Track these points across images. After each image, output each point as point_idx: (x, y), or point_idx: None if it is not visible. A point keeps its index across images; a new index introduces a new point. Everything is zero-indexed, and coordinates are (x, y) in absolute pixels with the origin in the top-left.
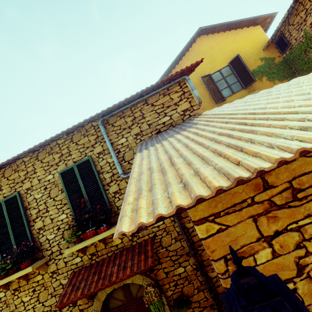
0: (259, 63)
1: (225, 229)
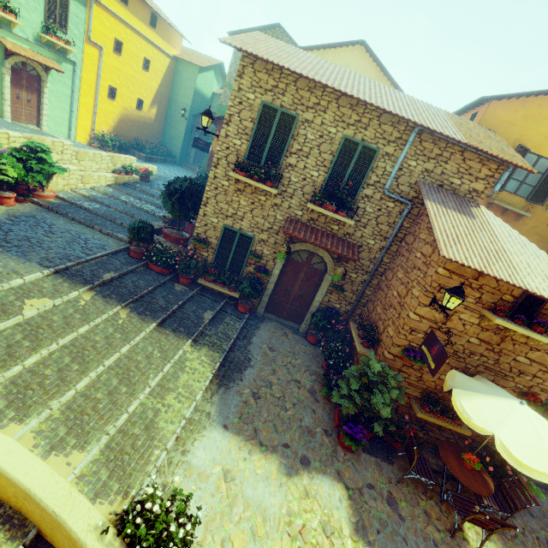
0: None
1: (450, 278)
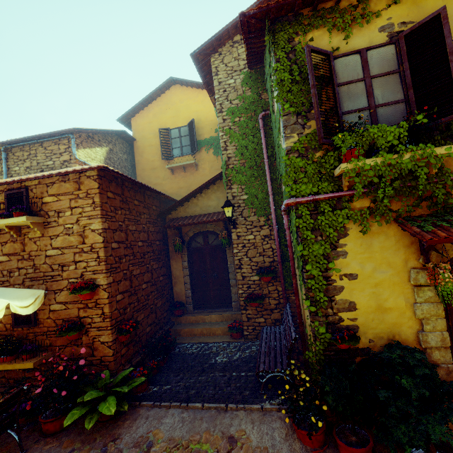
0: (214, 134)
1: None
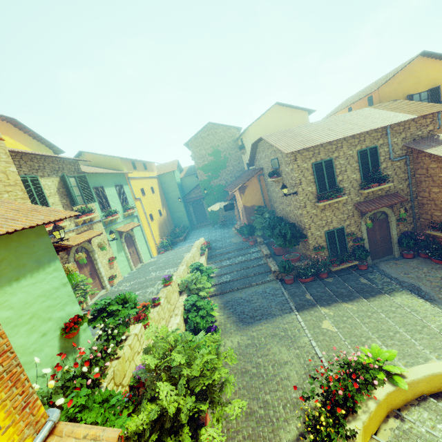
0: None
1: None
